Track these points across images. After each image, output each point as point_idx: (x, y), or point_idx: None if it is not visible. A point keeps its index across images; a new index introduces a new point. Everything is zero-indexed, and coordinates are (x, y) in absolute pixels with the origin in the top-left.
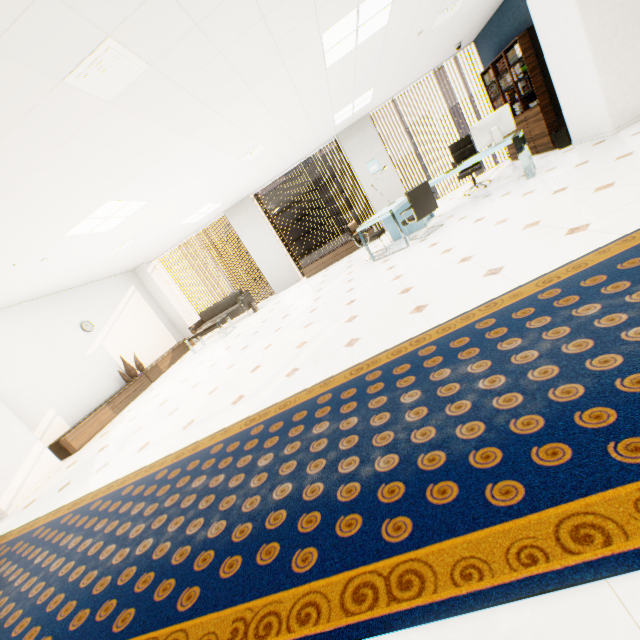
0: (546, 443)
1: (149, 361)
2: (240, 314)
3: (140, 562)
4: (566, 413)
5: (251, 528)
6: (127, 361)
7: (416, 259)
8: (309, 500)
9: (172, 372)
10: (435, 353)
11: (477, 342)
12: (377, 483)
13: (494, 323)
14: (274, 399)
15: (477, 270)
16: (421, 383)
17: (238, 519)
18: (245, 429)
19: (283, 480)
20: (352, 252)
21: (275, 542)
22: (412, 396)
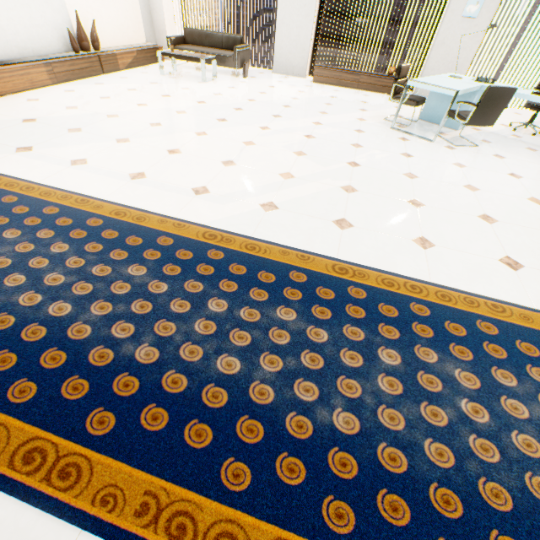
0: (507, 534)
1: (107, 43)
2: (228, 66)
3: (52, 327)
4: (536, 515)
5: (185, 386)
6: (82, 24)
7: (437, 169)
8: (255, 402)
9: (130, 78)
10: (428, 321)
11: (473, 345)
12: (331, 441)
13: (496, 336)
14: (242, 227)
15: (496, 246)
16: (404, 349)
17: (173, 362)
18: (202, 242)
19: (232, 351)
20: (370, 90)
21: (208, 427)
22: (391, 358)
